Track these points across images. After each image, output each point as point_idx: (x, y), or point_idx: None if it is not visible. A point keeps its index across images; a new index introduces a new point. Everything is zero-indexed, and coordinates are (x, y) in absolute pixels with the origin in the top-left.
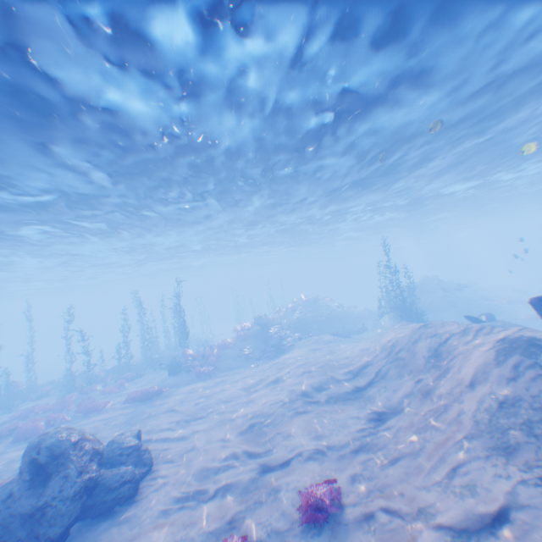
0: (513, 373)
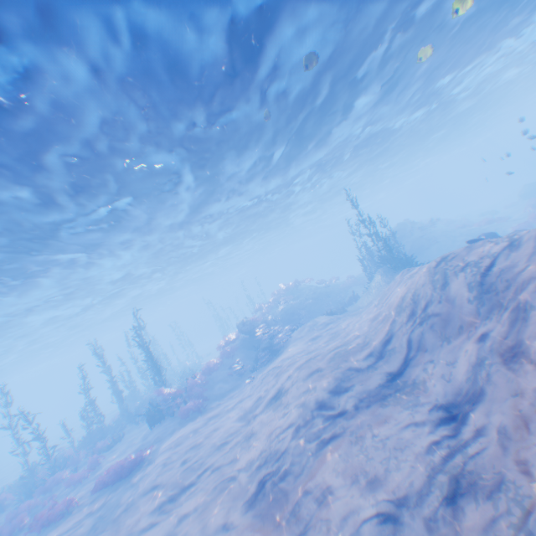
0: None
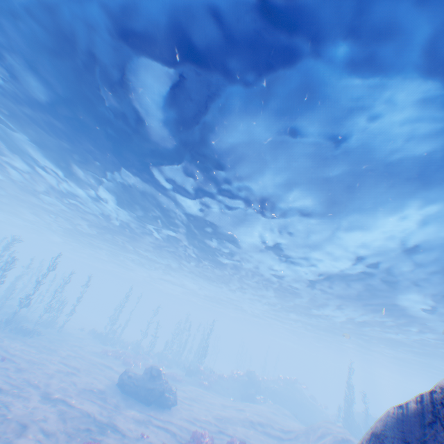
0: (329, 443)
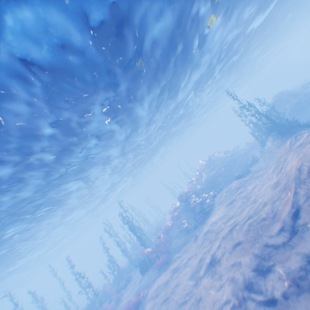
0: None
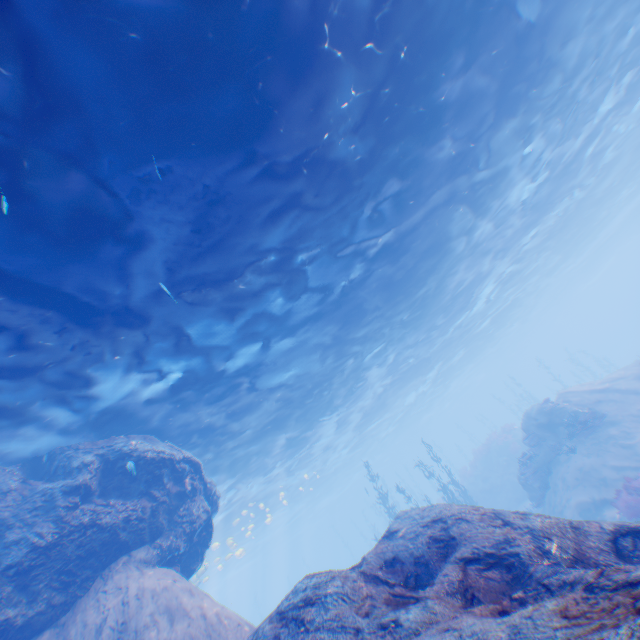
0: None
